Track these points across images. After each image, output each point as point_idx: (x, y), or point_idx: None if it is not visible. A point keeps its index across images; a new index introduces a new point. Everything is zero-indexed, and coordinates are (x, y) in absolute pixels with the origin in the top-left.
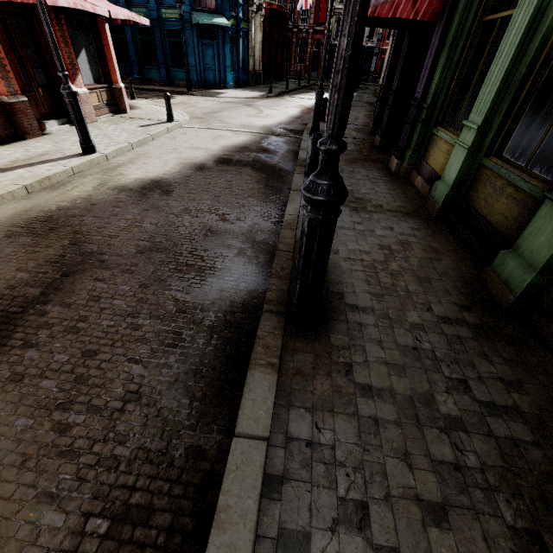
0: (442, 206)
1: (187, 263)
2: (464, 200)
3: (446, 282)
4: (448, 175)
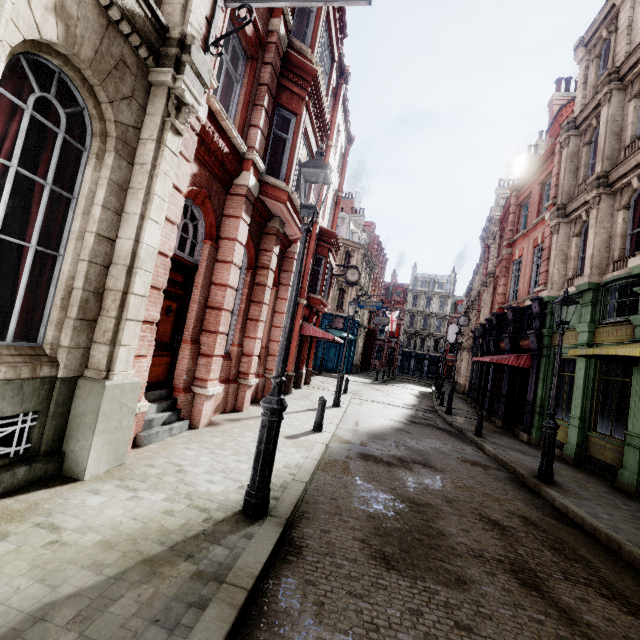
0: (575, 457)
1: (466, 460)
2: (586, 453)
3: (599, 484)
4: (571, 440)
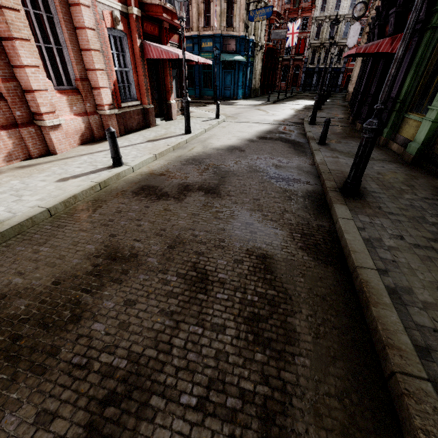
0: (415, 155)
1: (275, 176)
2: (430, 151)
3: (423, 187)
4: (419, 138)
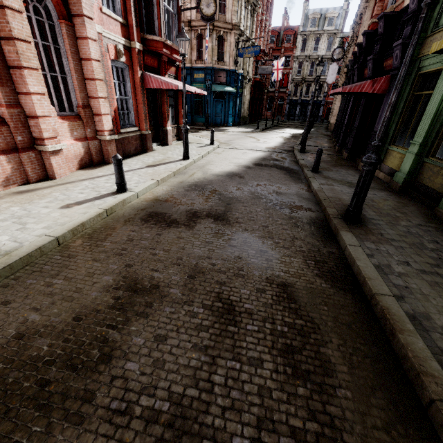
0: (402, 184)
1: (278, 203)
2: (415, 180)
3: (415, 214)
4: (404, 168)
